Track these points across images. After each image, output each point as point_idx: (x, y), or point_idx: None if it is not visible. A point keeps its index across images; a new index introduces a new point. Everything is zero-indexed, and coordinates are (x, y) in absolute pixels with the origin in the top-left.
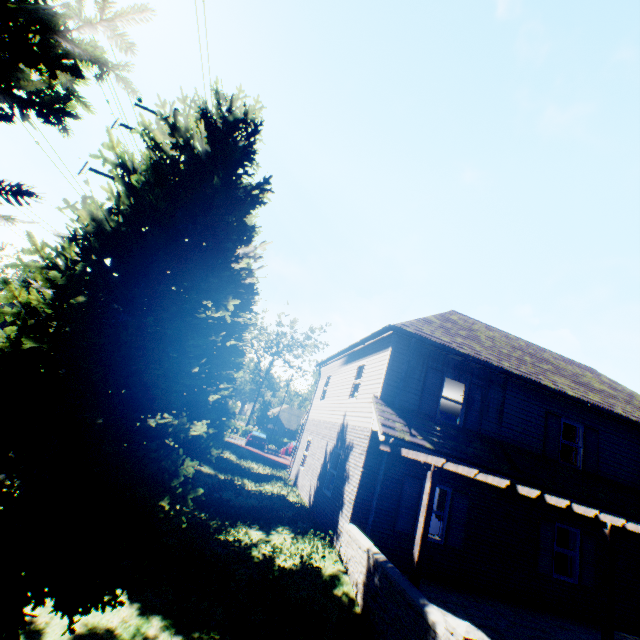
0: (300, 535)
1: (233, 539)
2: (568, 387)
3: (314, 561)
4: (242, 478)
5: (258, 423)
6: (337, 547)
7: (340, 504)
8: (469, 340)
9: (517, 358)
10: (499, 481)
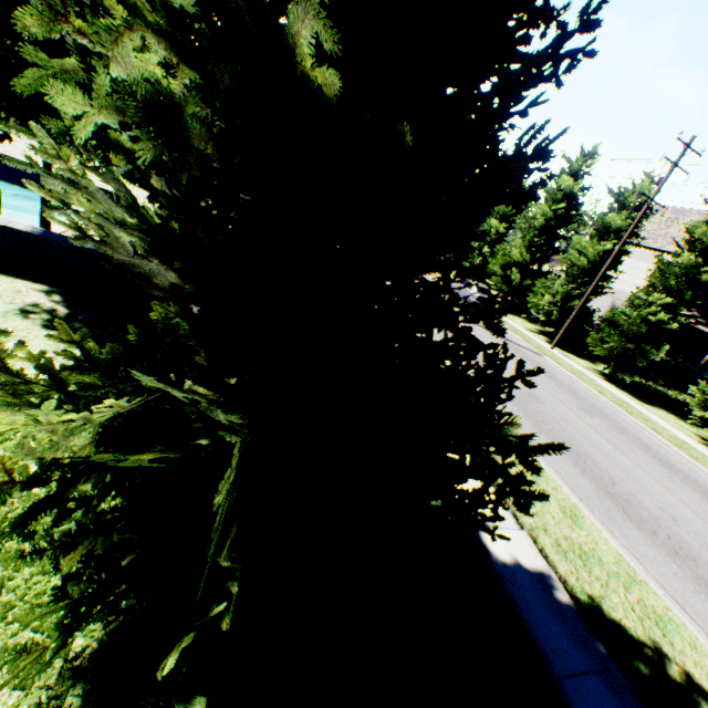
0: None
1: None
2: None
3: None
4: None
5: None
6: None
7: None
8: None
9: None
10: None
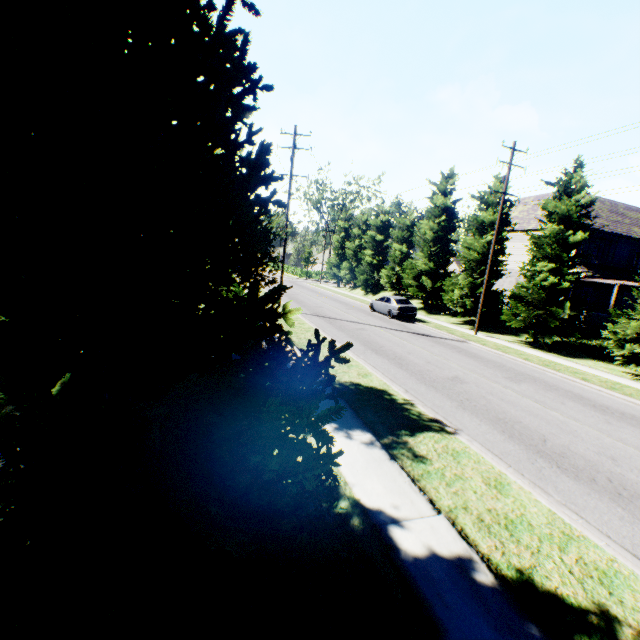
0: None
1: None
2: (639, 234)
3: None
4: None
5: None
6: None
7: None
8: (599, 219)
9: (617, 222)
10: (634, 284)
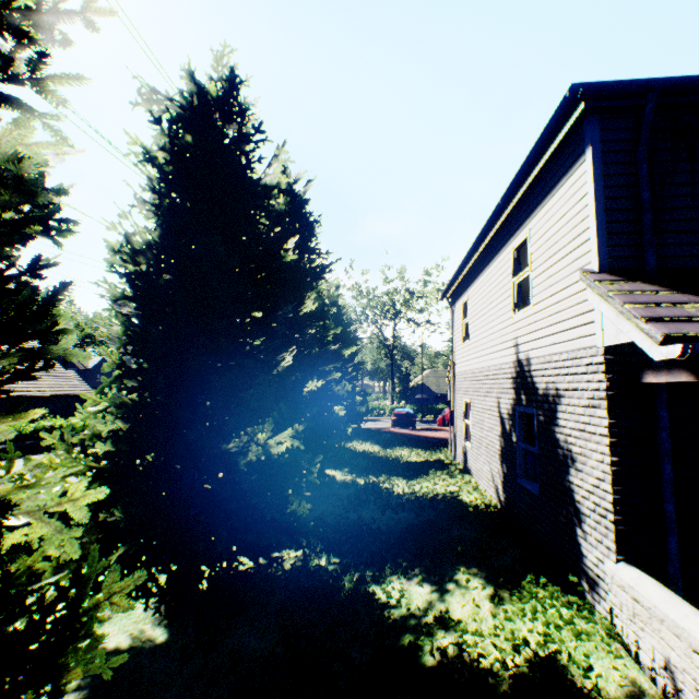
0: (505, 591)
1: (379, 617)
2: None
3: (563, 671)
4: (388, 478)
5: (402, 398)
6: (600, 610)
7: (571, 514)
8: None
9: None
10: None
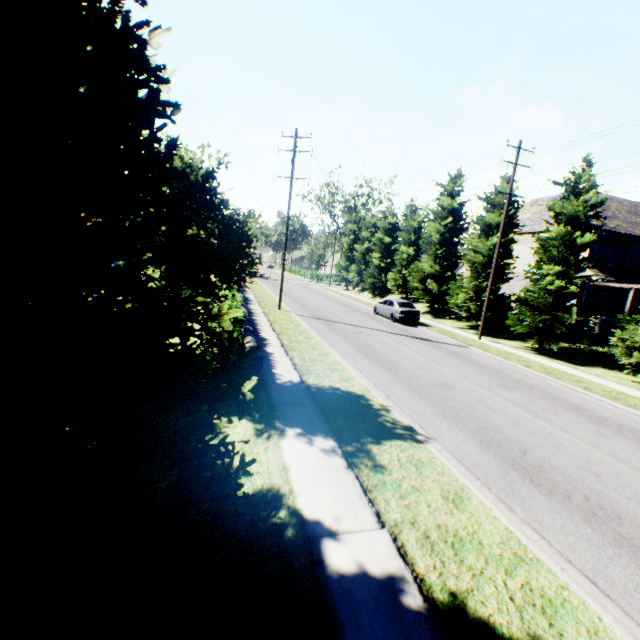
0: None
1: None
2: None
3: None
4: None
5: None
6: None
7: None
8: (615, 220)
9: (635, 223)
10: None
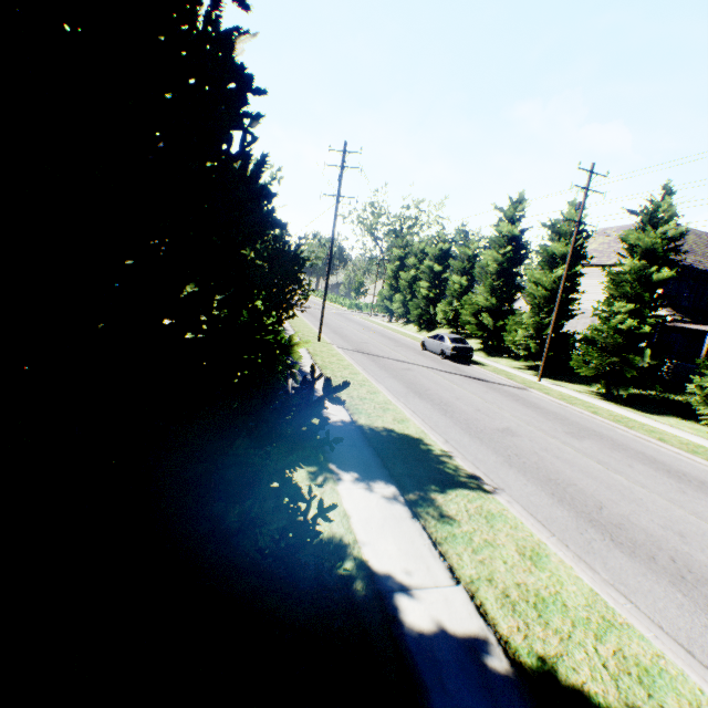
0: None
1: None
2: None
3: None
4: None
5: None
6: None
7: None
8: (693, 255)
9: None
10: None
